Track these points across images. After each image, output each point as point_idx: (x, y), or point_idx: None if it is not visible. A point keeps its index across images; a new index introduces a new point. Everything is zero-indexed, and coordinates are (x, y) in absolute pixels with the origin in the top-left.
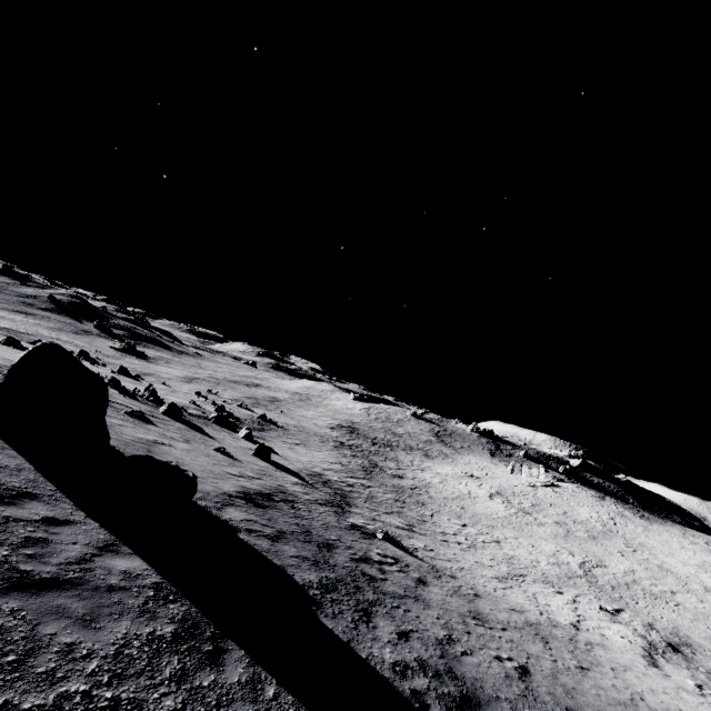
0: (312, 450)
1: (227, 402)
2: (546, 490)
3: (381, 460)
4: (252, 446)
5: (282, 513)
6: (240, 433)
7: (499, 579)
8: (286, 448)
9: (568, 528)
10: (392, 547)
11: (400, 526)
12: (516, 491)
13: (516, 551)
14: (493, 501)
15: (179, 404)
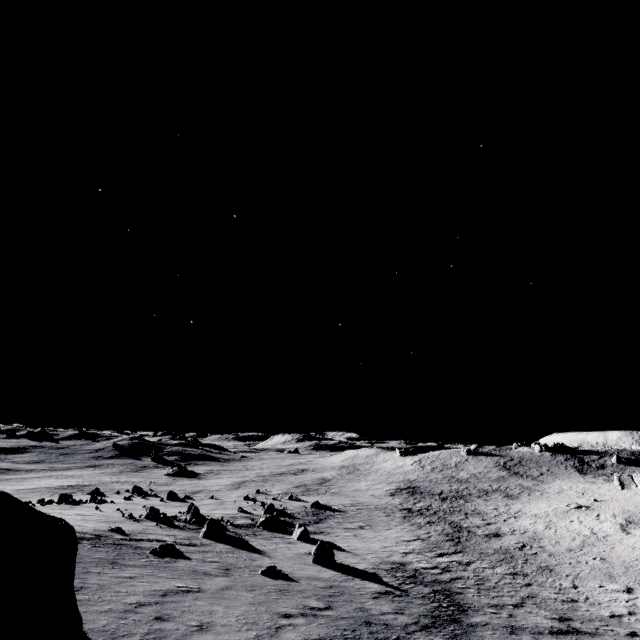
0: (380, 530)
1: (276, 499)
2: None
3: (462, 518)
4: (311, 547)
5: None
6: (294, 534)
7: None
8: (350, 537)
9: None
10: None
11: (552, 626)
12: None
13: None
14: (632, 535)
15: (226, 517)
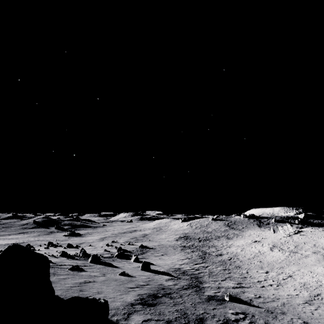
0: (171, 255)
1: (122, 244)
2: (297, 236)
3: (207, 249)
4: (139, 264)
5: (166, 305)
6: (132, 259)
7: (308, 303)
8: (157, 259)
9: (322, 253)
10: (237, 304)
11: (234, 286)
12: (282, 242)
13: (304, 278)
14: (274, 251)
15: (98, 254)
